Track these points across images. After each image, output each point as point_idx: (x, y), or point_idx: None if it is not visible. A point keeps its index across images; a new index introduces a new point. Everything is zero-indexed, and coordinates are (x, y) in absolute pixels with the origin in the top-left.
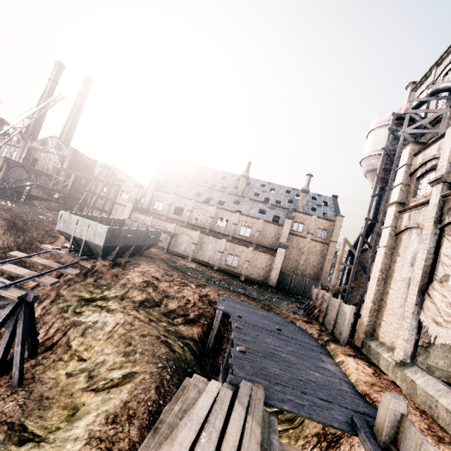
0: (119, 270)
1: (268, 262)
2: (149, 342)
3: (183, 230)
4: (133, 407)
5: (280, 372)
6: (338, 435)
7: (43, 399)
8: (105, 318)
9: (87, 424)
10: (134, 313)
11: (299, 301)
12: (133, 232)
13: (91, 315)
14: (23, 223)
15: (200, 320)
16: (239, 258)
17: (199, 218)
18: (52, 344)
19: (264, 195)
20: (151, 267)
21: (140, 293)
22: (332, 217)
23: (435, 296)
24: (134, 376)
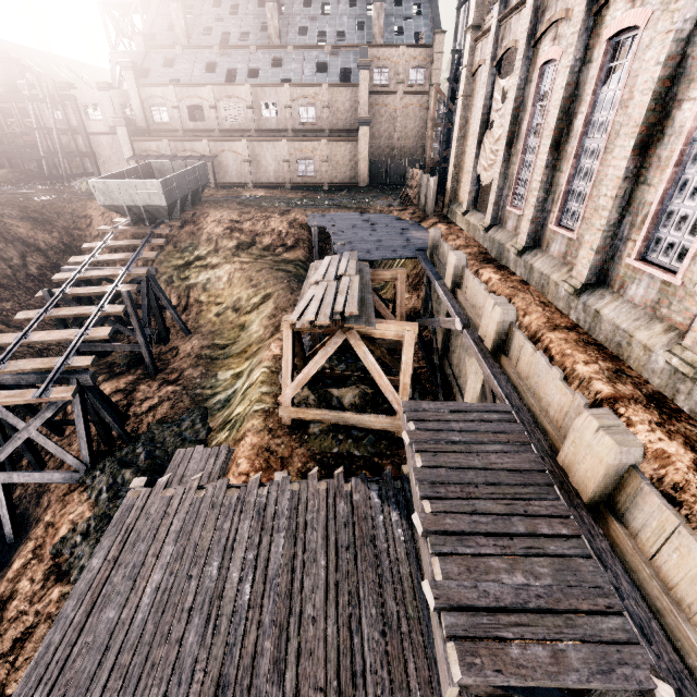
0: (191, 228)
1: (351, 154)
2: (266, 273)
3: (222, 146)
4: (282, 306)
5: (372, 247)
6: (418, 272)
7: (214, 333)
8: (215, 272)
9: (257, 325)
10: (237, 259)
11: (398, 192)
12: (182, 177)
13: (199, 275)
14: (39, 214)
15: (299, 245)
16: (314, 162)
17: (233, 116)
18: (185, 308)
19: (315, 28)
20: (222, 211)
21: (230, 241)
22: (430, 38)
23: (487, 145)
24: (270, 294)
